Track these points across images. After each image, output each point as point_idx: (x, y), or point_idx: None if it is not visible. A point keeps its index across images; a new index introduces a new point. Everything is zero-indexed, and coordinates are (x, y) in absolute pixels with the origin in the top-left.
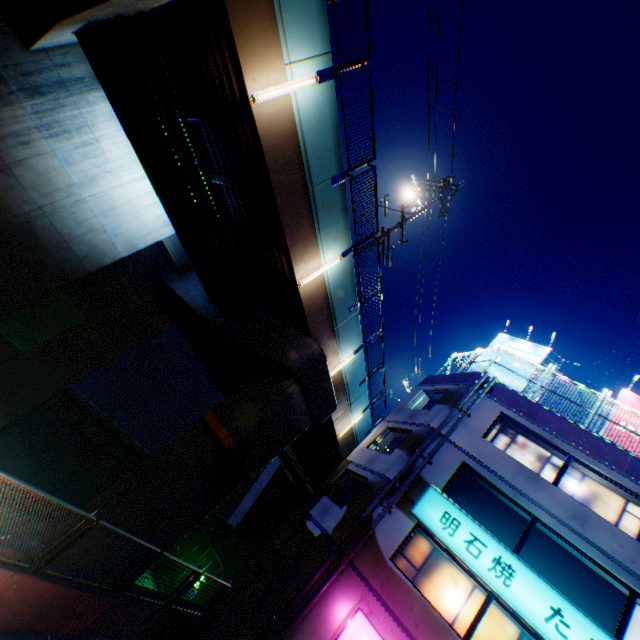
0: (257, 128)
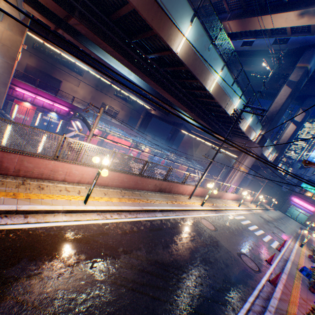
0: None
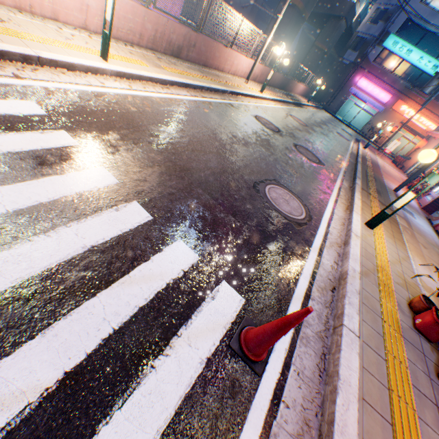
0: None
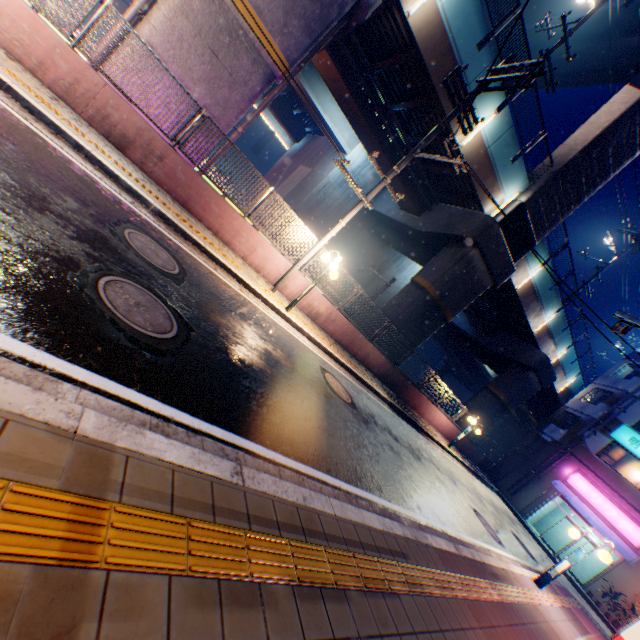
0: (516, 293)
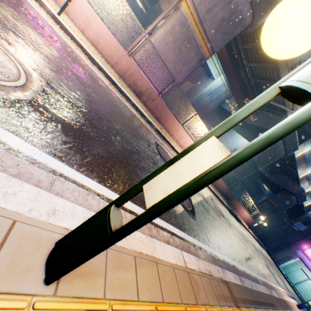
0: (294, 158)
